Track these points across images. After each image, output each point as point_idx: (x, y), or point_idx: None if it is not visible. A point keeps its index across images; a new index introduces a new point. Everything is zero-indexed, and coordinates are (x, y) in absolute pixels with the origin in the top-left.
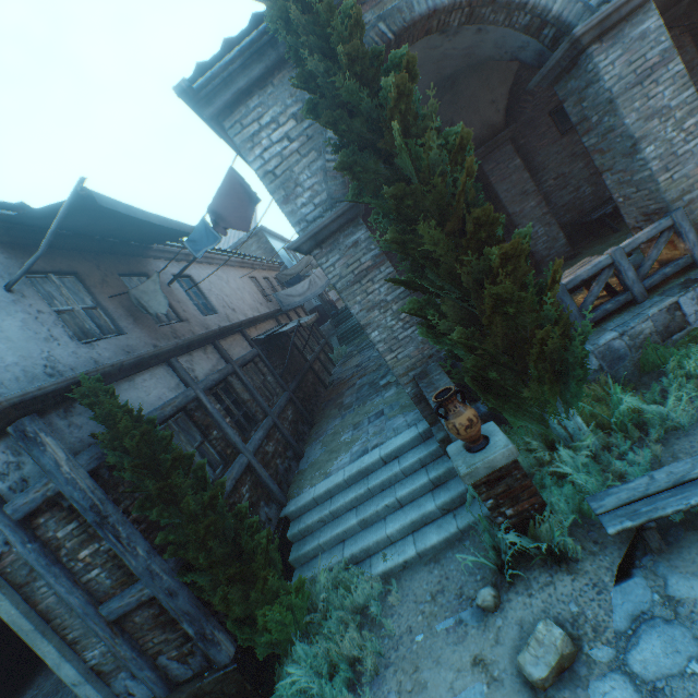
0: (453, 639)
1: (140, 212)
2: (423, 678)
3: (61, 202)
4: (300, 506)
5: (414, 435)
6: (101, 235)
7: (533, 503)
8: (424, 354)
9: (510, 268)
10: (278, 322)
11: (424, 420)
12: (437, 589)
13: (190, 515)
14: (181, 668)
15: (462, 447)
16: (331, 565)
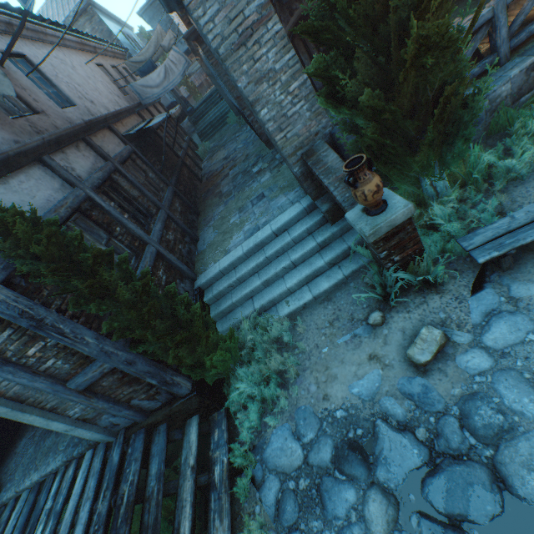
0: (351, 347)
1: None
2: (333, 373)
3: None
4: (210, 278)
5: (300, 210)
6: None
7: (415, 249)
8: (311, 132)
9: (438, 4)
10: (142, 118)
11: (306, 197)
12: (333, 318)
13: (127, 303)
14: (151, 403)
15: (362, 213)
16: (246, 315)
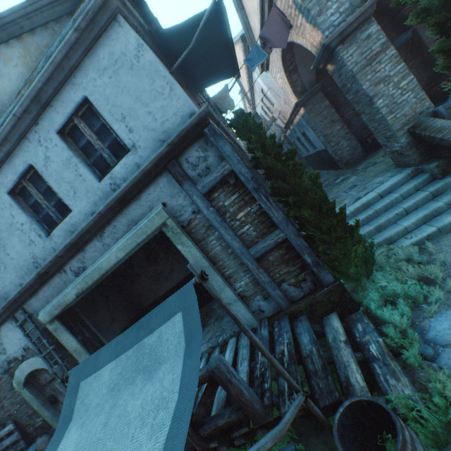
0: None
1: (229, 31)
2: None
3: (202, 12)
4: None
5: (404, 175)
6: (193, 63)
7: None
8: (416, 112)
9: None
10: None
11: (406, 168)
12: None
13: (303, 189)
14: (296, 291)
15: None
16: None
